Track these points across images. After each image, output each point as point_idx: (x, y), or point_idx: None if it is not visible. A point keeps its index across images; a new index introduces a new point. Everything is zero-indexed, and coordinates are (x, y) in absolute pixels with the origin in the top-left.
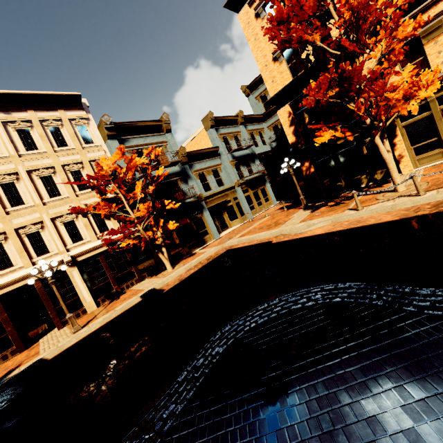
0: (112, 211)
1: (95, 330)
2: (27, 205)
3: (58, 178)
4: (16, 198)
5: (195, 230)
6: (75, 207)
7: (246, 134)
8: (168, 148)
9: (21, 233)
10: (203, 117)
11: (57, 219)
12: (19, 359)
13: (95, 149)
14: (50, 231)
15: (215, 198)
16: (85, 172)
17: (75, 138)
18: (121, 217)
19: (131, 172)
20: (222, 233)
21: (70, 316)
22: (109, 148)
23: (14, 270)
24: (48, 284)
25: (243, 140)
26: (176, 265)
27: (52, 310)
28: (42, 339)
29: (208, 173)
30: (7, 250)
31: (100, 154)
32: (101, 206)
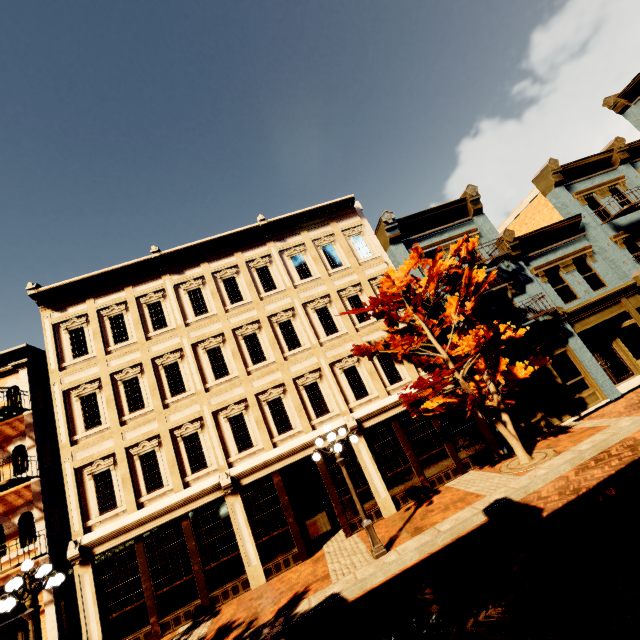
0: (412, 348)
1: (412, 565)
2: (303, 348)
3: (334, 309)
4: (293, 339)
5: (557, 380)
6: (359, 345)
7: (637, 179)
8: (480, 239)
9: (299, 385)
10: (536, 174)
11: (335, 365)
12: (303, 574)
13: (375, 263)
14: (329, 382)
15: (590, 313)
16: (364, 297)
17: (350, 253)
18: (422, 358)
19: (432, 283)
20: (620, 386)
21: (368, 525)
22: (391, 257)
23: (293, 435)
24: (330, 460)
25: (634, 192)
26: (533, 450)
27: (337, 502)
28: (326, 546)
29: (565, 267)
30: (286, 407)
31: (380, 268)
32: (396, 341)
